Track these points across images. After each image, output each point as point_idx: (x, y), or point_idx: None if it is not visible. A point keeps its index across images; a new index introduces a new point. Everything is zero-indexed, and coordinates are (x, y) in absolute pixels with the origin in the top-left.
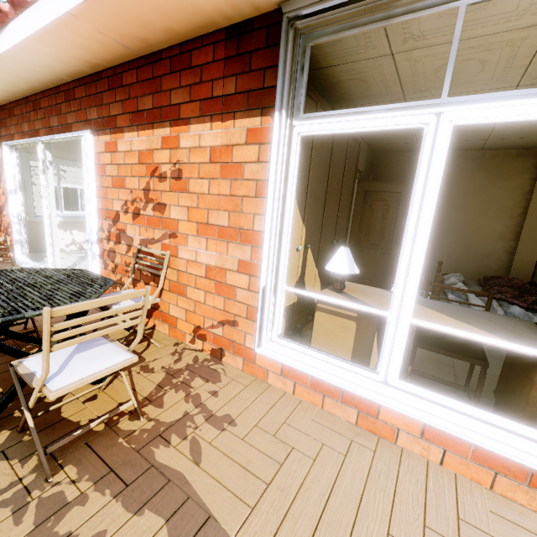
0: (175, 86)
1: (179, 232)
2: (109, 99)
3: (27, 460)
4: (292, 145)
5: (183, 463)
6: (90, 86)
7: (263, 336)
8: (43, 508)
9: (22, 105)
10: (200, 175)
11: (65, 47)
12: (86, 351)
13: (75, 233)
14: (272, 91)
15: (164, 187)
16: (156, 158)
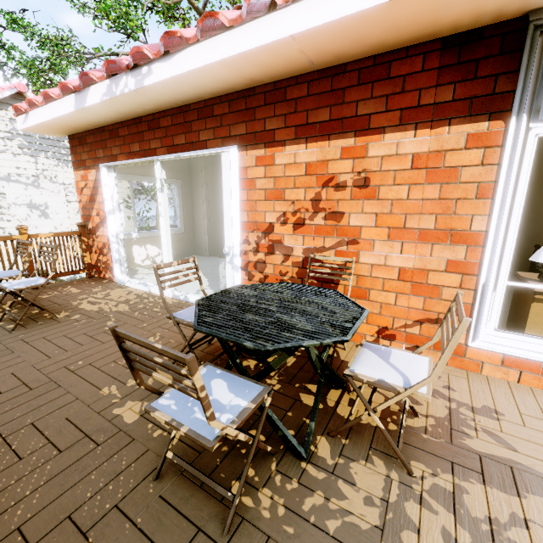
0: (365, 97)
1: (361, 238)
2: (265, 114)
3: (370, 460)
4: (526, 146)
5: (502, 451)
6: (236, 102)
7: (481, 330)
8: (439, 499)
9: (131, 125)
10: (397, 182)
11: (244, 67)
12: (390, 357)
13: (148, 248)
14: (505, 97)
15: (343, 196)
16: (332, 168)
